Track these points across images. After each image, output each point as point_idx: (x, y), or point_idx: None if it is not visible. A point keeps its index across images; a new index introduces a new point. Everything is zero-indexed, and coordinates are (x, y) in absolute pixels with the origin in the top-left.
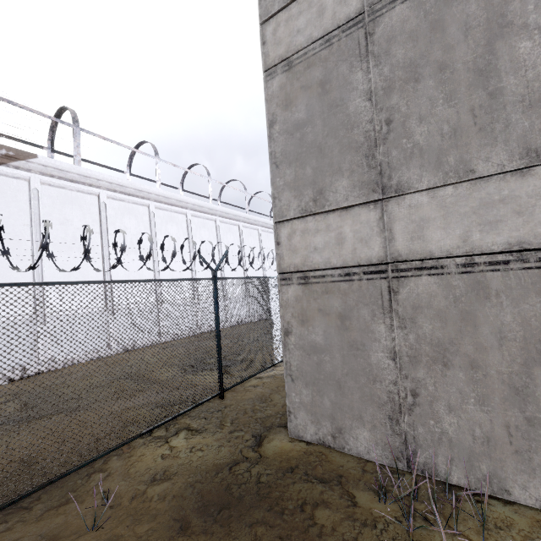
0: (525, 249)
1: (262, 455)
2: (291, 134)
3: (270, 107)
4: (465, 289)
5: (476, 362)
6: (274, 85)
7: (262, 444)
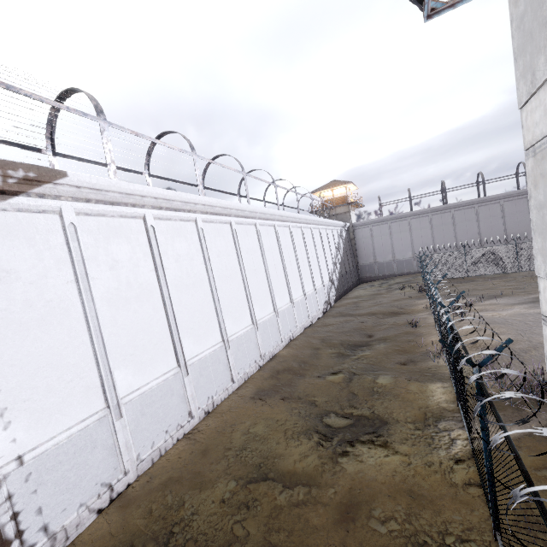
0: None
1: None
2: None
3: None
4: None
5: None
6: None
7: None
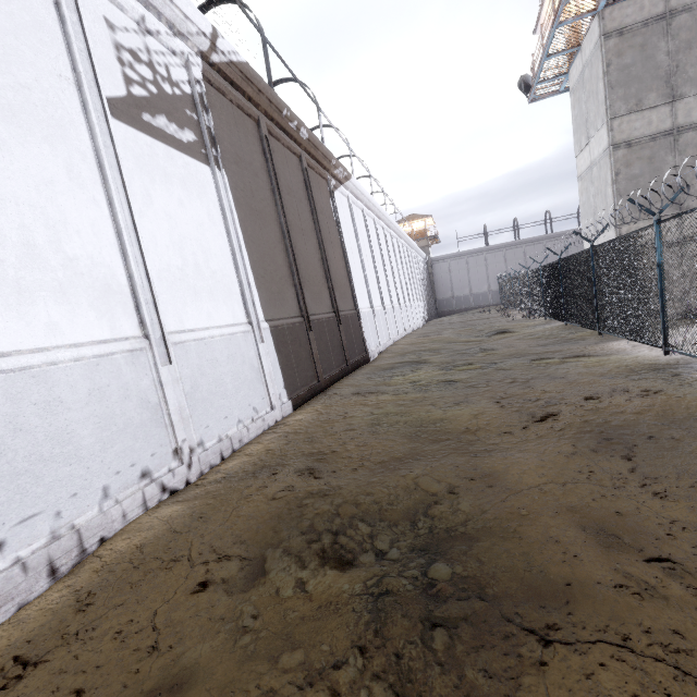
0: None
1: None
2: (630, 181)
3: (616, 165)
4: None
5: None
6: (619, 154)
7: None
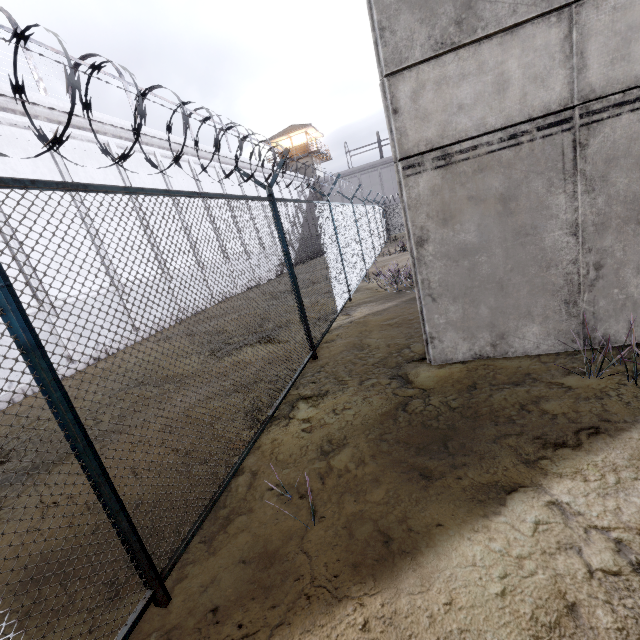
0: None
1: (424, 388)
2: None
3: None
4: None
5: None
6: None
7: (411, 381)
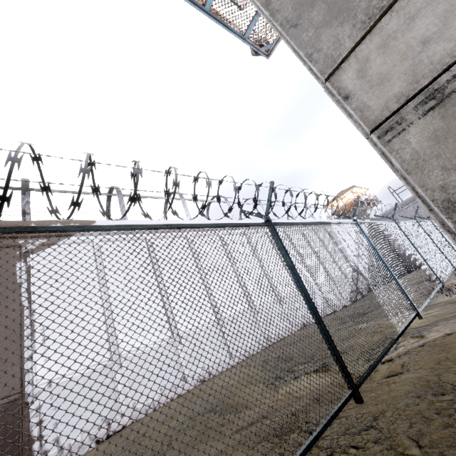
0: None
1: None
2: None
3: None
4: None
5: None
6: None
7: None
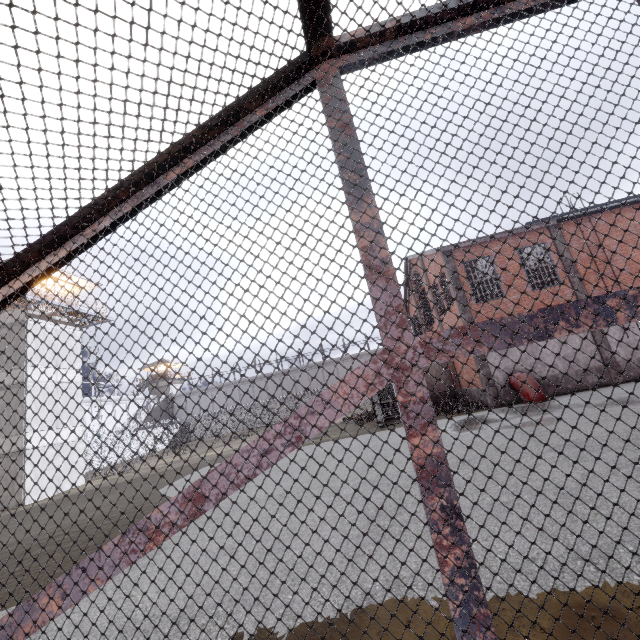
0: (17, 451)
1: None
2: None
3: None
4: (7, 461)
5: (7, 478)
6: None
7: None
